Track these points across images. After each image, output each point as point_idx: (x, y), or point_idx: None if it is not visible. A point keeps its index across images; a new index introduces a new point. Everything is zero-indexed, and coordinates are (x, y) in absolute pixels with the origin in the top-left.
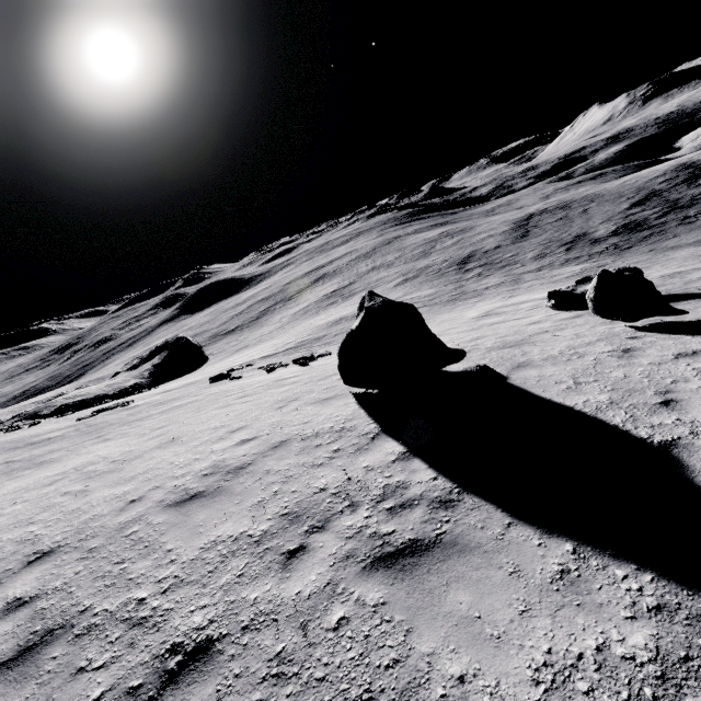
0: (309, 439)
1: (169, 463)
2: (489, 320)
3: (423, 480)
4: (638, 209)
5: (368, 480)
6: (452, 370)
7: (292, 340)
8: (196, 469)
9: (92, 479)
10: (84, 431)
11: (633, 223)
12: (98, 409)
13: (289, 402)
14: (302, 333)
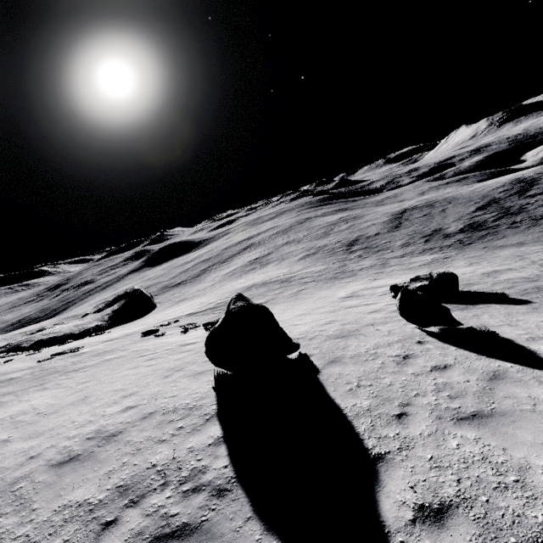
0: (168, 414)
1: (71, 422)
2: (348, 302)
3: (218, 467)
4: (480, 212)
5: (185, 461)
6: (291, 357)
7: (214, 300)
8: (85, 431)
9: (17, 429)
10: (36, 375)
11: (476, 224)
12: (55, 352)
13: (175, 372)
14: (223, 295)
